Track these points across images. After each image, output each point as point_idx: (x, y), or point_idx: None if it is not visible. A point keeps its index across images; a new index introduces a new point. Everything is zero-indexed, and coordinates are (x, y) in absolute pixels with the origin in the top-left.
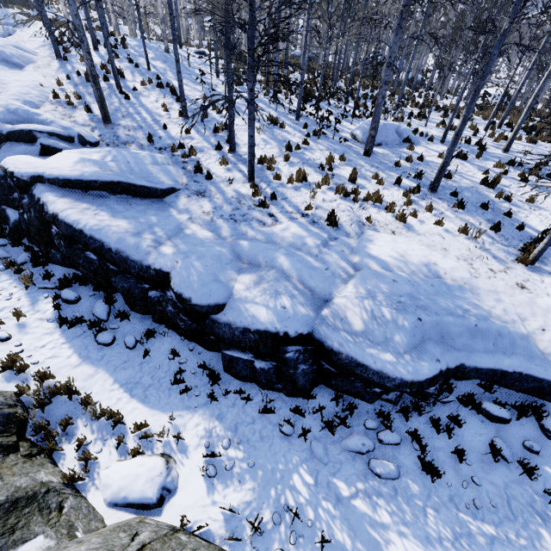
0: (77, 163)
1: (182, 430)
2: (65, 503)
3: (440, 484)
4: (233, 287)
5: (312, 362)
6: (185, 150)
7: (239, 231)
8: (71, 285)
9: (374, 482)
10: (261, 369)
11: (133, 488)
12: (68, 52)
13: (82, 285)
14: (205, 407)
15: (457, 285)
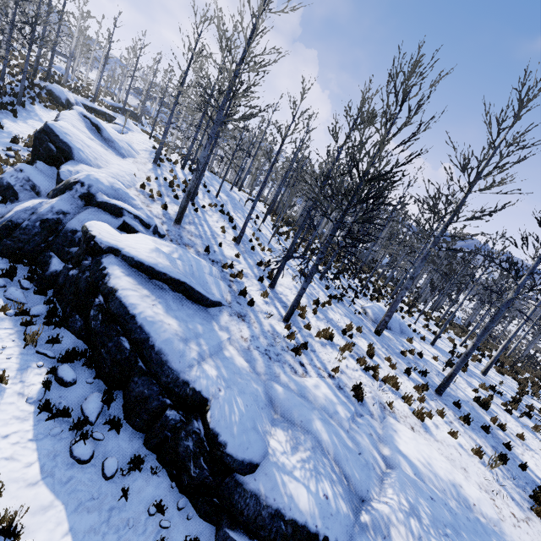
0: (153, 251)
1: None
2: None
3: None
4: (269, 444)
5: None
6: (233, 270)
7: (273, 370)
8: (74, 361)
9: None
10: None
11: None
12: (162, 162)
13: (87, 366)
14: None
15: (490, 526)
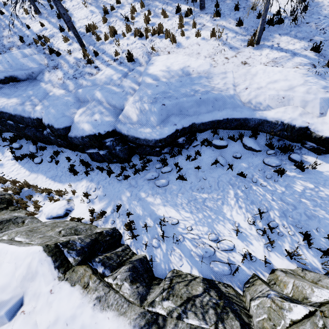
0: None
1: (76, 189)
2: (26, 220)
3: (187, 183)
4: (74, 118)
5: (122, 144)
6: (43, 39)
7: (78, 84)
8: (16, 141)
9: (157, 189)
10: (103, 155)
11: (53, 212)
12: None
13: (19, 139)
14: (85, 178)
15: (198, 76)
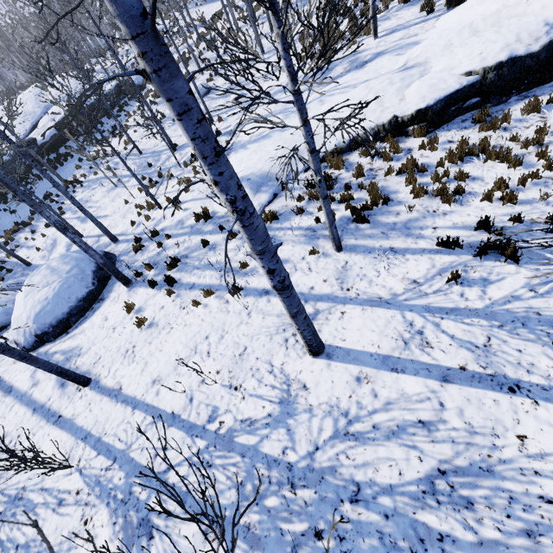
0: None
1: None
2: None
3: None
4: None
5: None
6: None
7: None
8: None
9: None
10: None
11: None
12: None
13: None
14: None
15: None
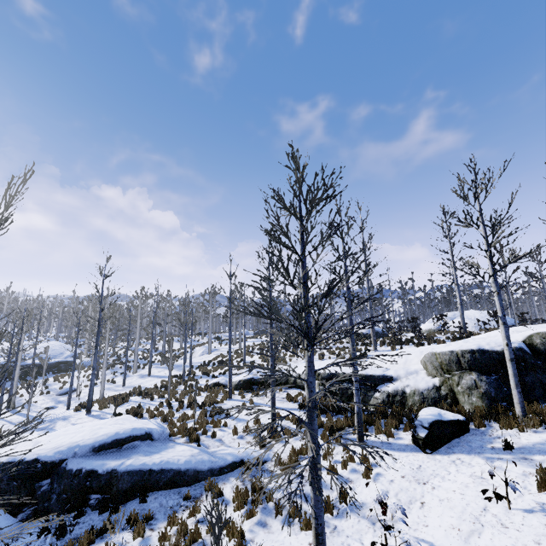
0: None
1: None
2: None
3: None
4: None
5: None
6: None
7: None
8: None
9: None
10: None
11: None
12: None
13: None
14: None
15: None
